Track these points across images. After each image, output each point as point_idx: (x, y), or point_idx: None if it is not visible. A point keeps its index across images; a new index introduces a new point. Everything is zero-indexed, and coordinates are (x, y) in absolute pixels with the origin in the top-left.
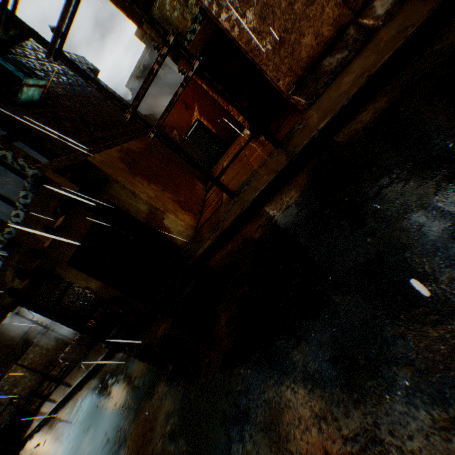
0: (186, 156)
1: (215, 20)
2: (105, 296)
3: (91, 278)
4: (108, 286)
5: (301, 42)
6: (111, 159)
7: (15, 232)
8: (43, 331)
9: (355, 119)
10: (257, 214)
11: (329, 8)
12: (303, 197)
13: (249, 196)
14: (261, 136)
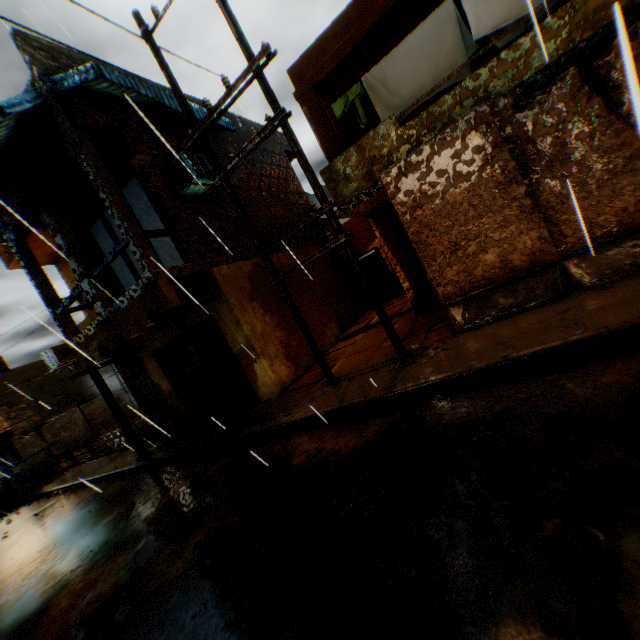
0: (298, 317)
1: (389, 198)
2: (170, 402)
3: (165, 378)
4: (176, 395)
5: (481, 257)
6: (239, 274)
7: (114, 313)
8: (118, 386)
9: (459, 400)
10: (322, 431)
11: (529, 236)
12: (348, 458)
13: (332, 402)
14: (421, 317)
